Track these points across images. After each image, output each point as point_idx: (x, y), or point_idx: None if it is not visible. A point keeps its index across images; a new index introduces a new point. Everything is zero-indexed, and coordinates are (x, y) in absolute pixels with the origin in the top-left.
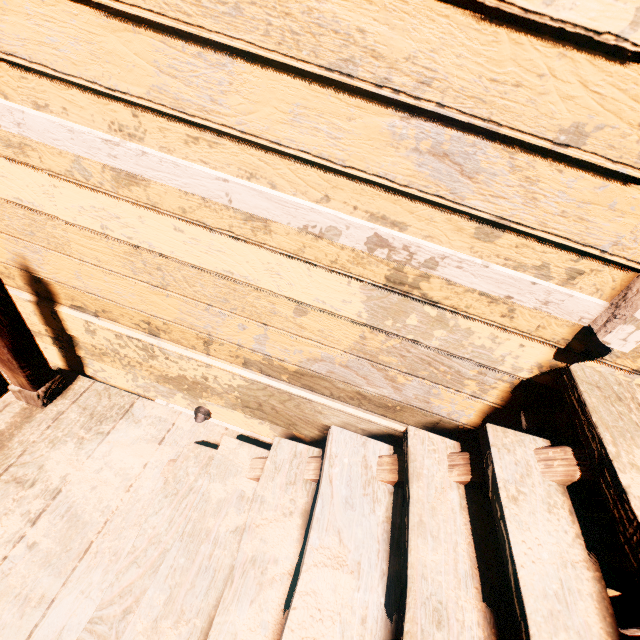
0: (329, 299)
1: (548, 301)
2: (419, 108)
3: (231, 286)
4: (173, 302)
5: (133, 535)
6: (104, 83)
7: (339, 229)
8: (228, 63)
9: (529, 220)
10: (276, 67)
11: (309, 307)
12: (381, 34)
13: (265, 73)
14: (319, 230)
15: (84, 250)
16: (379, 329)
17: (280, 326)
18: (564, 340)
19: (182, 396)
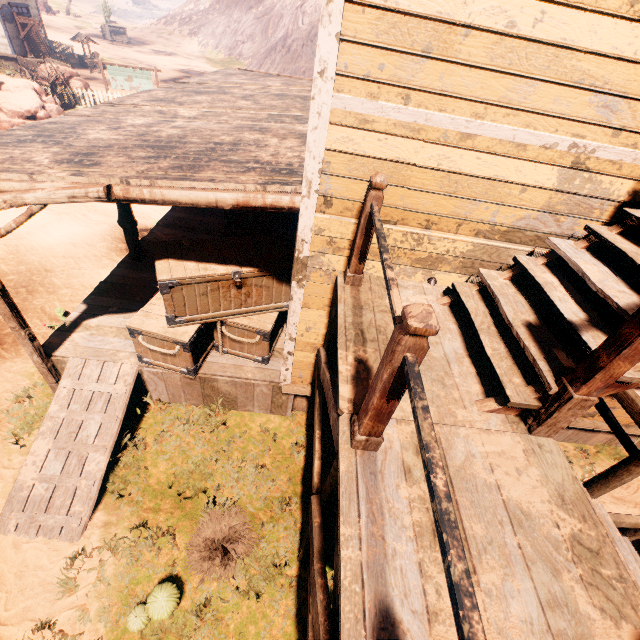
0: (541, 180)
1: (635, 159)
2: (602, 92)
3: (491, 184)
4: (453, 202)
5: (448, 323)
6: (481, 98)
7: (558, 143)
8: (535, 85)
9: (632, 126)
10: (553, 84)
11: (528, 187)
12: (594, 71)
13: (548, 87)
14: (549, 145)
15: (417, 181)
16: (561, 190)
17: (510, 202)
18: (639, 176)
19: (421, 273)
